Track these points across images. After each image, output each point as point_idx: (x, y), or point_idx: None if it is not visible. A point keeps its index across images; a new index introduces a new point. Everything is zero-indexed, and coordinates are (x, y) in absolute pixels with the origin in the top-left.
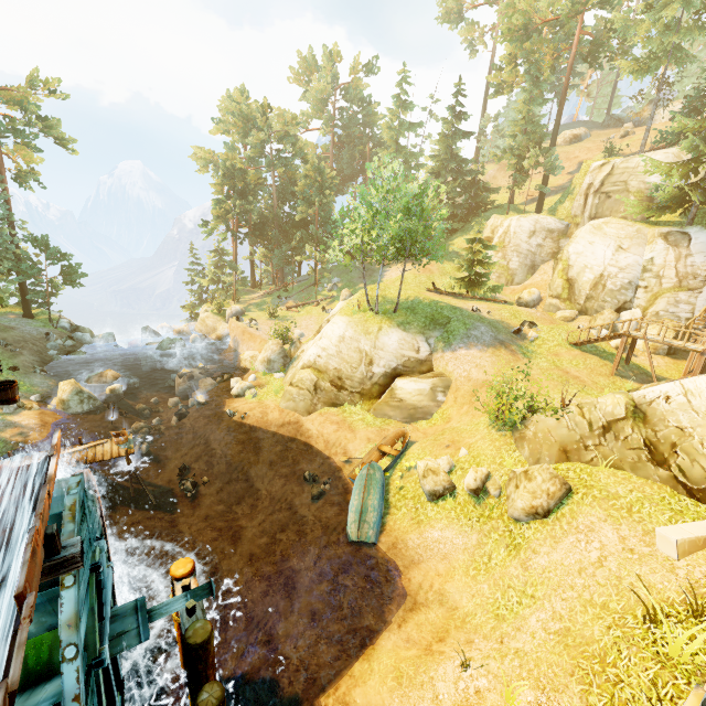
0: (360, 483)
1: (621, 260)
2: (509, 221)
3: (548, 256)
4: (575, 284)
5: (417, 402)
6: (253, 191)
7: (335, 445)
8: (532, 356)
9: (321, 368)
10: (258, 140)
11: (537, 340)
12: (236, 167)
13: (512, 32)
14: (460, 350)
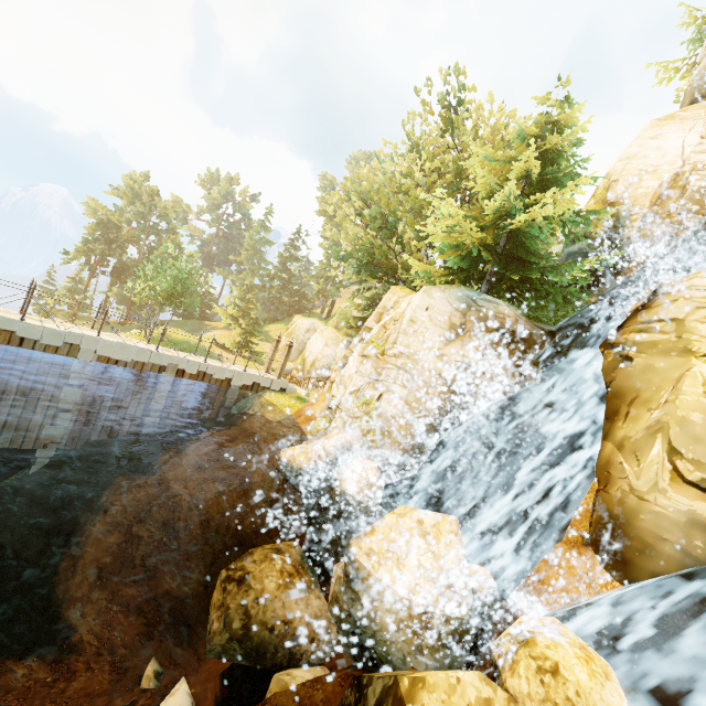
0: None
1: (325, 351)
2: (300, 319)
3: None
4: (305, 362)
5: None
6: (122, 243)
7: None
8: None
9: None
10: (139, 211)
11: None
12: (112, 222)
13: (325, 212)
14: None
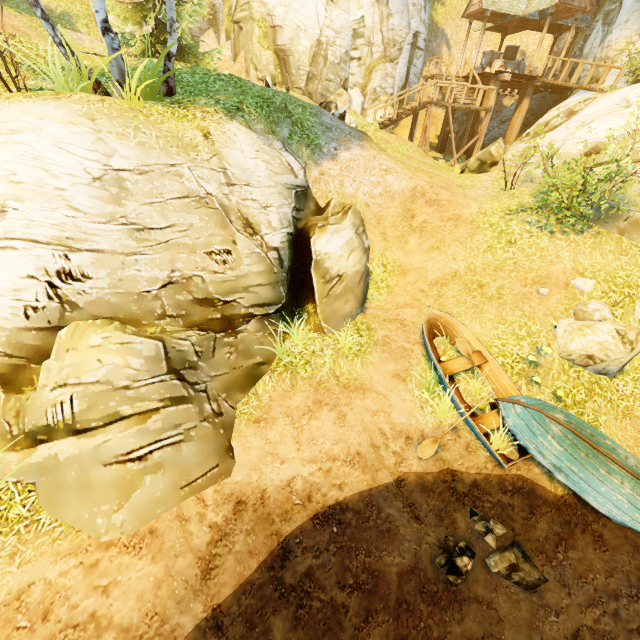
0: (585, 454)
1: (335, 20)
2: None
3: (205, 21)
4: (290, 57)
5: (358, 265)
6: None
7: (380, 444)
8: (382, 148)
9: (115, 309)
10: None
11: (359, 127)
12: None
13: None
14: (341, 153)
